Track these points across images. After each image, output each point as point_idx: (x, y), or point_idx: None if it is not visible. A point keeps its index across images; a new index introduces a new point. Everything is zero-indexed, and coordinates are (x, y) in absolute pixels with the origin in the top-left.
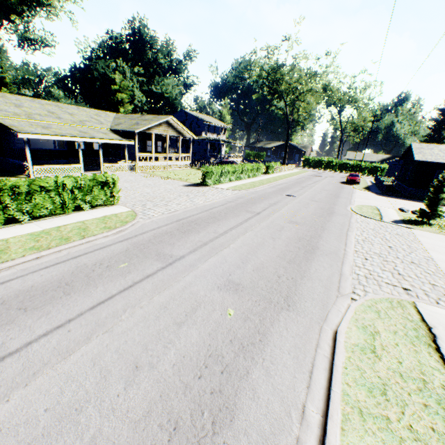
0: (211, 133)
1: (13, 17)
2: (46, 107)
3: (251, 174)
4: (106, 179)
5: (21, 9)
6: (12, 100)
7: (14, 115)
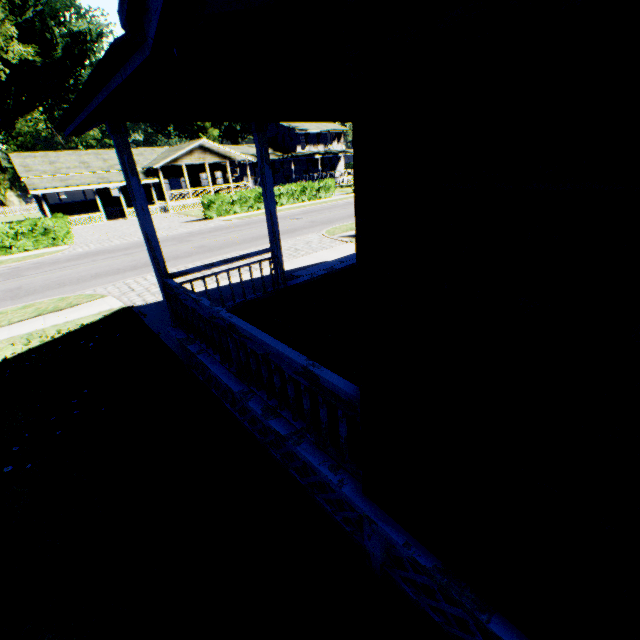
0: (313, 144)
1: (84, 60)
2: (83, 158)
3: (306, 196)
4: (47, 222)
5: (87, 48)
6: (51, 158)
7: (41, 174)
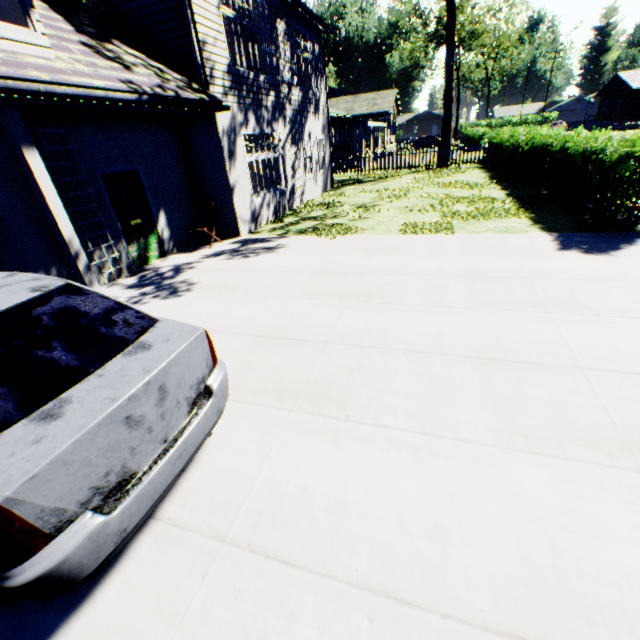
0: None
1: None
2: None
3: None
4: None
5: None
6: None
7: None
